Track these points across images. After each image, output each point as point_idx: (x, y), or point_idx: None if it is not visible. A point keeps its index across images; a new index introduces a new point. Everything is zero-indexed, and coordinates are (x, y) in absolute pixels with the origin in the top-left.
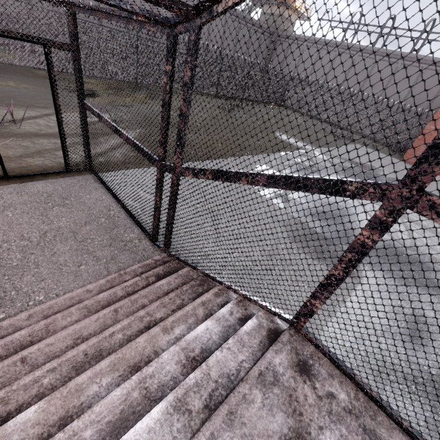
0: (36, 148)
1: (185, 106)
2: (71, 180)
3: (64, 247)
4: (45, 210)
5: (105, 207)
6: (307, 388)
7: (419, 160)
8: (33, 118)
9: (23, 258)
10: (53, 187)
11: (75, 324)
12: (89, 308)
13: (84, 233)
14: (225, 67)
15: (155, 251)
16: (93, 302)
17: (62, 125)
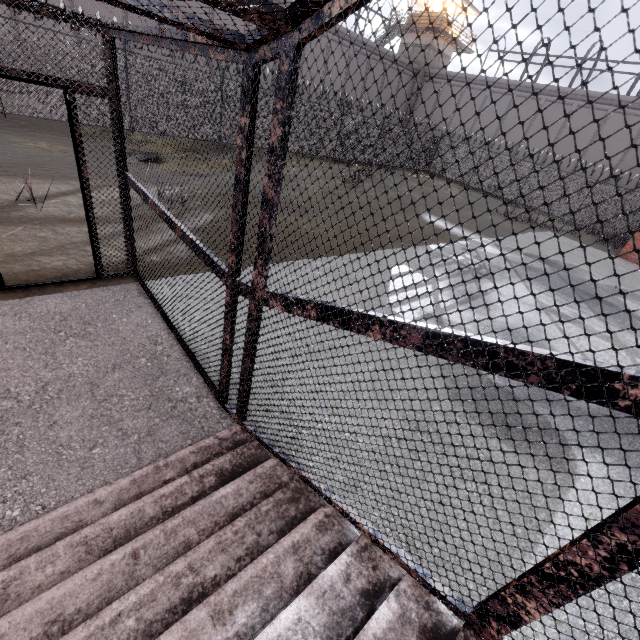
0: (59, 241)
1: (271, 188)
2: (103, 292)
3: (73, 412)
4: (52, 344)
5: (149, 339)
6: None
7: None
8: (62, 195)
9: (0, 434)
10: (73, 304)
11: (56, 585)
12: (90, 544)
13: (110, 385)
14: (348, 119)
15: (223, 418)
16: (100, 530)
17: (91, 209)
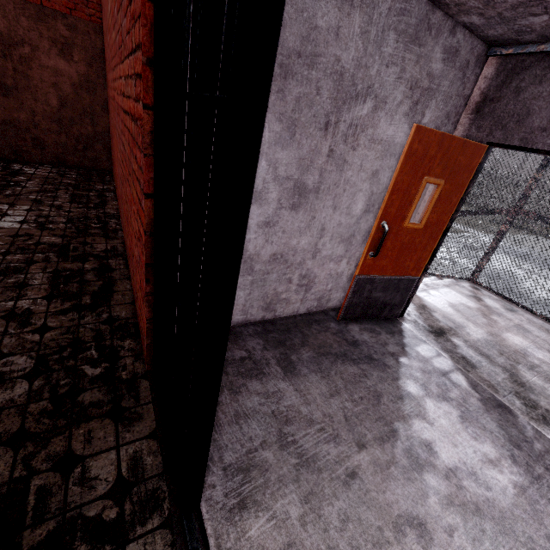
0: None
1: None
2: None
3: None
4: None
5: None
6: (478, 292)
7: (519, 199)
8: None
9: None
10: None
11: None
12: None
13: None
14: None
15: None
16: None
17: None
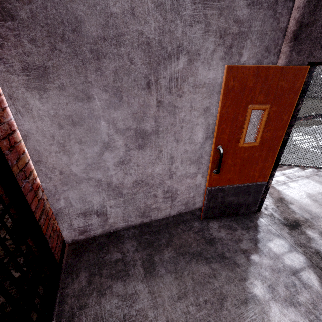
0: None
1: None
2: None
3: None
4: None
5: None
6: None
7: None
8: None
9: None
10: None
11: None
12: None
13: None
14: None
15: None
16: None
17: None
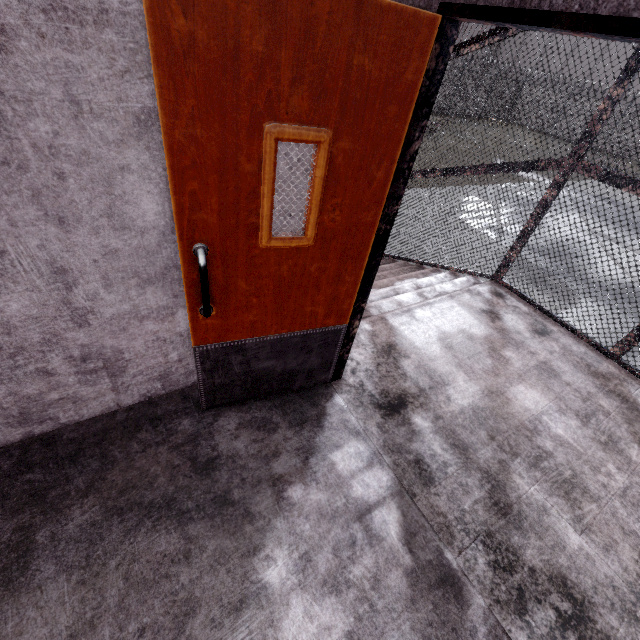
0: None
1: None
2: None
3: None
4: None
5: None
6: (500, 301)
7: (578, 142)
8: None
9: None
10: None
11: None
12: None
13: None
14: None
15: None
16: None
17: None
